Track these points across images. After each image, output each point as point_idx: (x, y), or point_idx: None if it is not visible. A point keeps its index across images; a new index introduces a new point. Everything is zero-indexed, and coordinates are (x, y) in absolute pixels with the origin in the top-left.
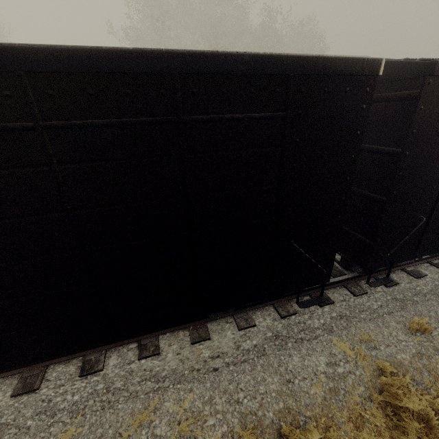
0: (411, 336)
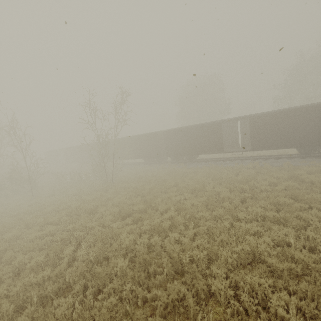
0: None
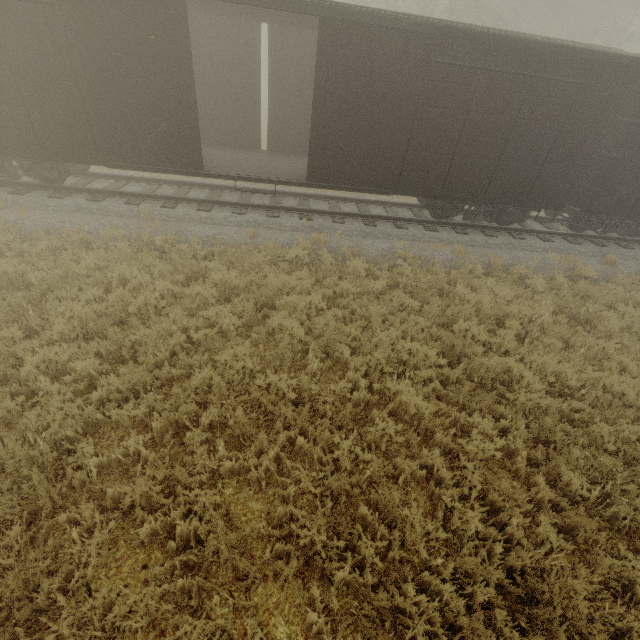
0: (602, 265)
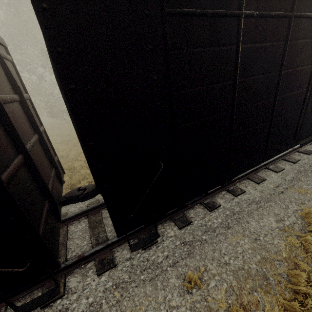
0: (186, 296)
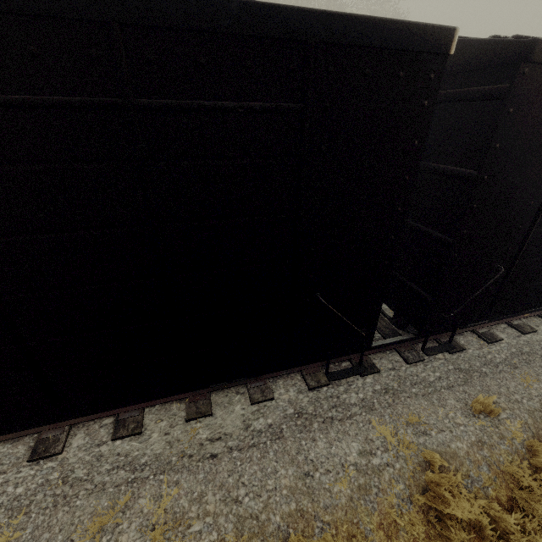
0: (473, 419)
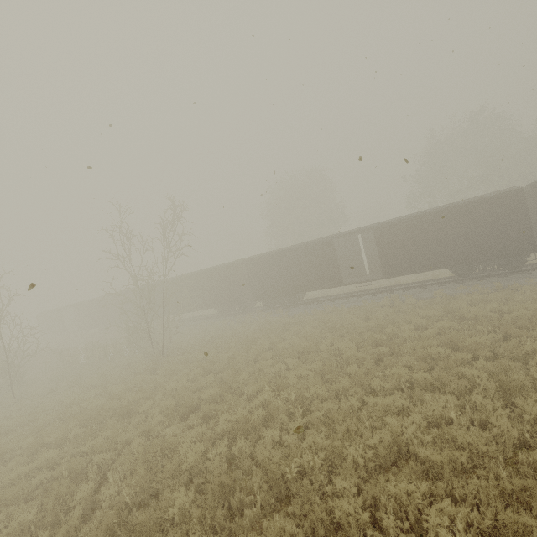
0: None
